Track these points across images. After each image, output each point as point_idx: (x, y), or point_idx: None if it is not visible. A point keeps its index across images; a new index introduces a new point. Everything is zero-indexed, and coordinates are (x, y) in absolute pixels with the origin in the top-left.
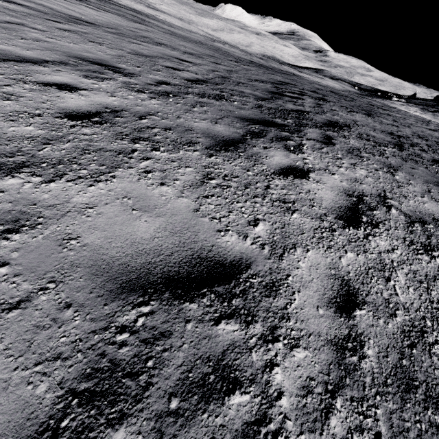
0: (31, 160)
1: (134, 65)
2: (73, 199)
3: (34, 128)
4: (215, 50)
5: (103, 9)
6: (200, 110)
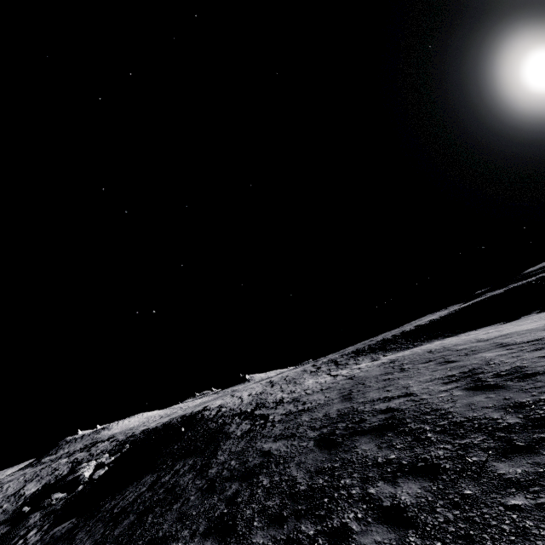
0: None
1: None
2: None
3: None
4: None
5: None
6: None
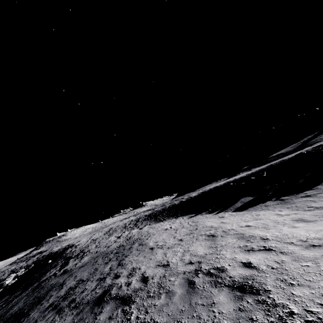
0: None
1: None
2: None
3: None
4: None
5: None
6: None
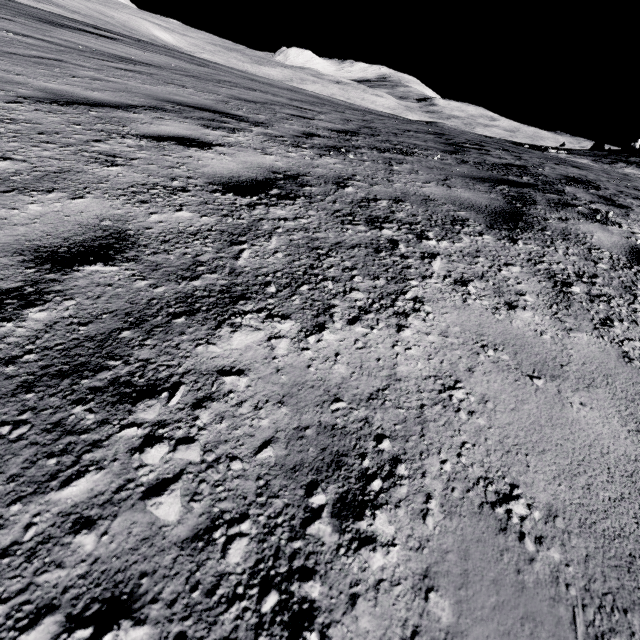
0: (236, 280)
1: (251, 112)
2: (398, 368)
3: (192, 214)
4: (316, 98)
5: (150, 51)
6: (405, 169)
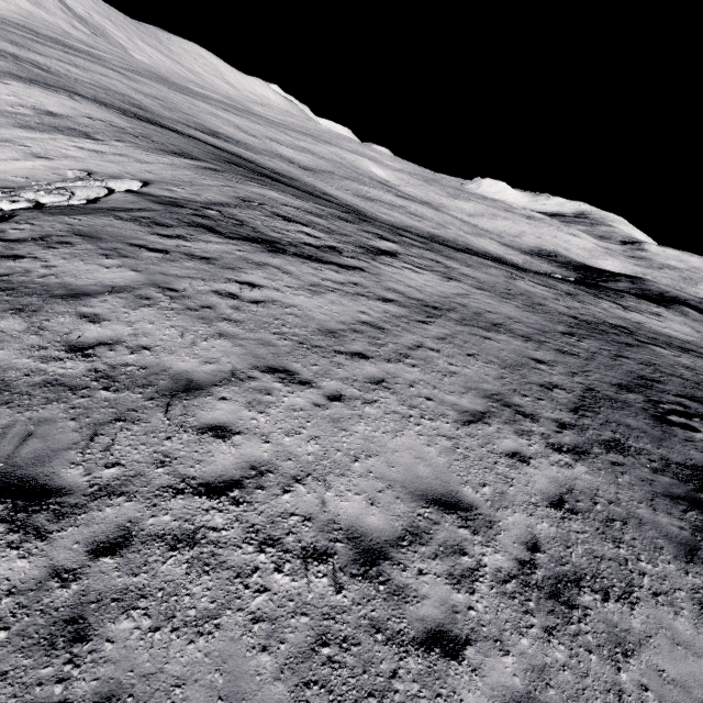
0: (576, 570)
1: (521, 394)
2: (632, 624)
3: (547, 524)
4: (532, 308)
5: (417, 266)
6: (626, 483)
